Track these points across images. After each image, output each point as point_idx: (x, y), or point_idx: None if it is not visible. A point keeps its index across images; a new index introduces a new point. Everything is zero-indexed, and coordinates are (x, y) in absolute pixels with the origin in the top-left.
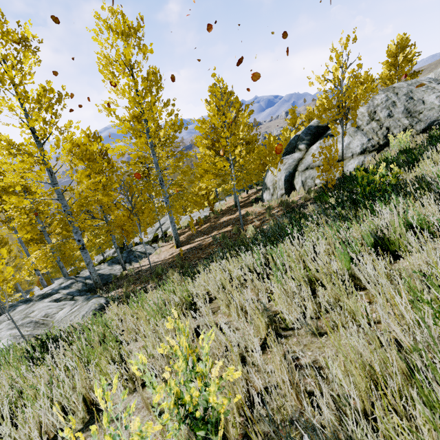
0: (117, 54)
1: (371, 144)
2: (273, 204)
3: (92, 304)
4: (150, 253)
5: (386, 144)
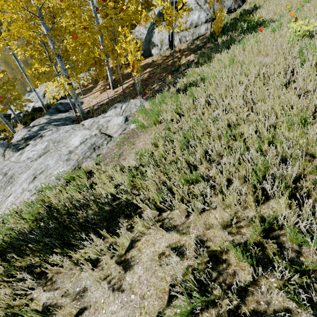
0: None
1: (209, 17)
2: (167, 54)
3: (137, 99)
4: (81, 101)
5: (215, 18)
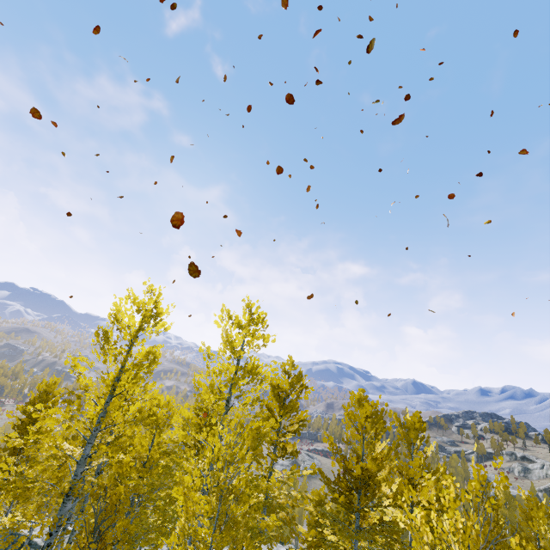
0: (223, 339)
1: None
2: None
3: None
4: None
5: None
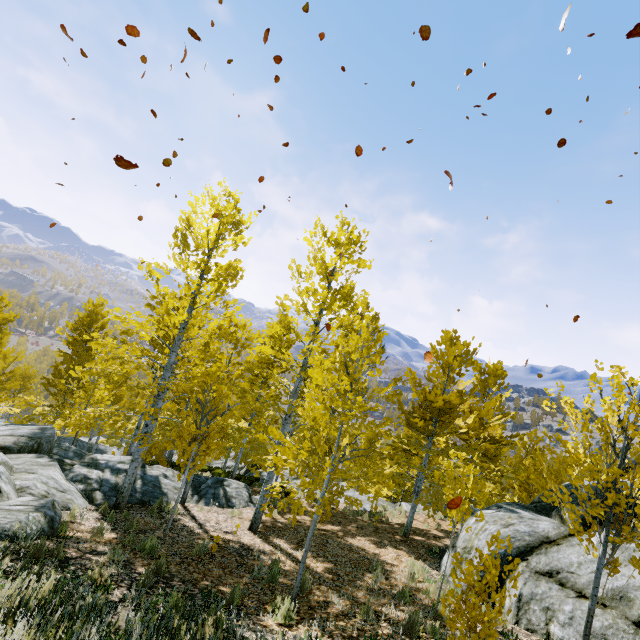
0: (317, 258)
1: None
2: (431, 592)
3: (22, 518)
4: (233, 504)
5: None
